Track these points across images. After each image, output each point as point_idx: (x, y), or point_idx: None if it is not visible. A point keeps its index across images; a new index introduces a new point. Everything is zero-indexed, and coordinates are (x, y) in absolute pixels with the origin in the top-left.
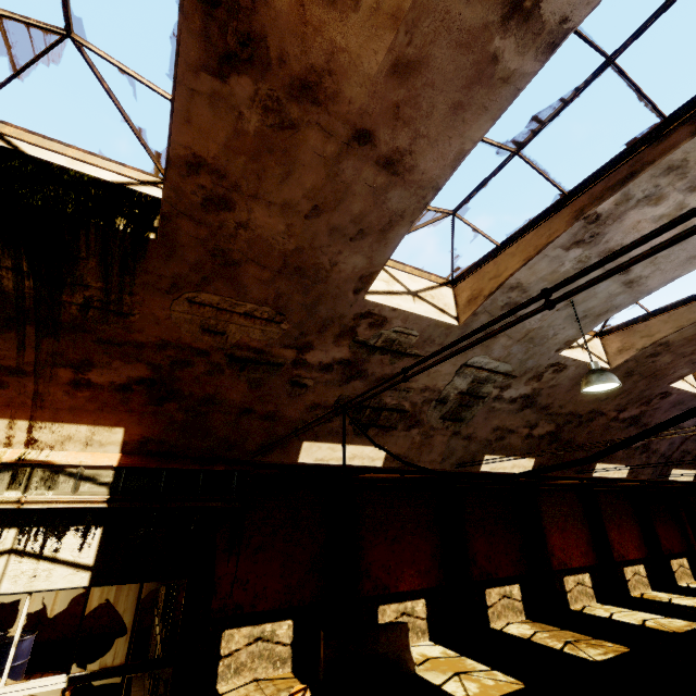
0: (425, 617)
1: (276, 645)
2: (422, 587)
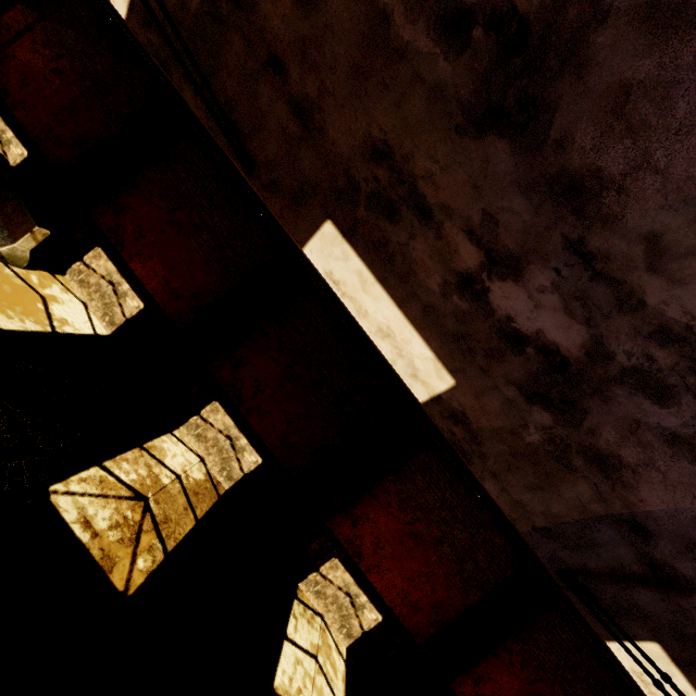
0: (128, 317)
1: (3, 153)
2: (154, 296)
